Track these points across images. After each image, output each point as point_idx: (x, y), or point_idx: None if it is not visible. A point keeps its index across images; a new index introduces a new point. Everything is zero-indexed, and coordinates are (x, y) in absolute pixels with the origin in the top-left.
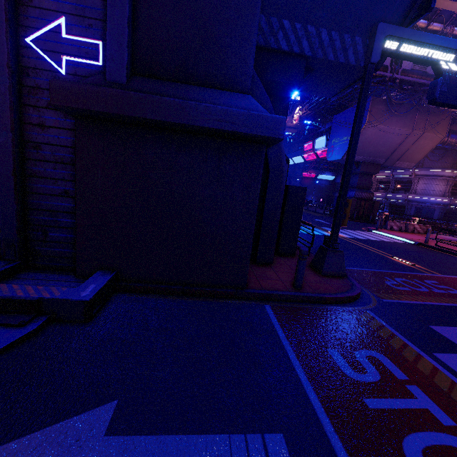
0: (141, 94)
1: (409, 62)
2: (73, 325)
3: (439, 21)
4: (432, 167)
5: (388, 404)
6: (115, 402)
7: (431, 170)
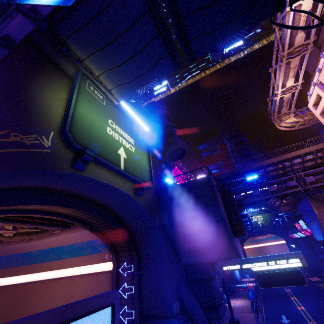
0: None
1: (310, 177)
2: None
3: (310, 154)
4: None
5: None
6: None
7: None
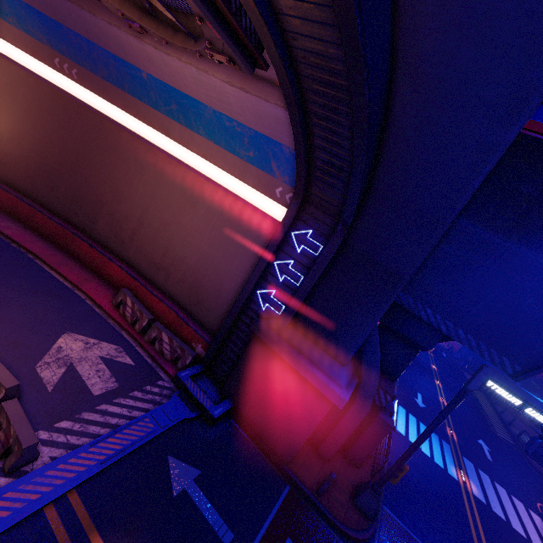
0: (283, 345)
1: None
2: (205, 423)
3: None
4: None
5: None
6: (200, 471)
7: None
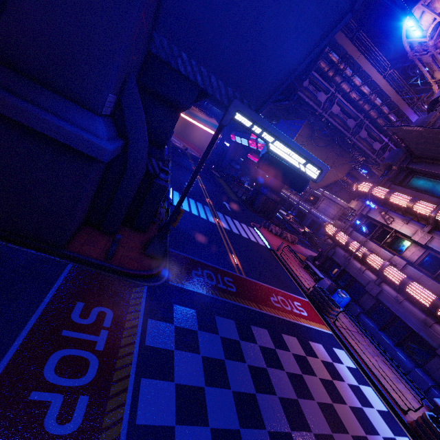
0: None
1: (338, 108)
2: None
3: (370, 87)
4: (336, 194)
5: (76, 335)
6: None
7: (334, 196)
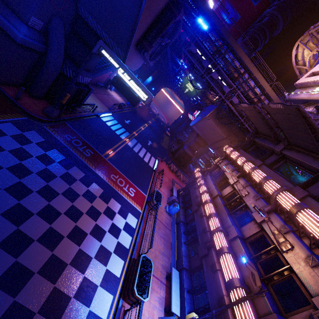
0: None
1: (237, 99)
2: None
3: (262, 91)
4: None
5: None
6: None
7: None
